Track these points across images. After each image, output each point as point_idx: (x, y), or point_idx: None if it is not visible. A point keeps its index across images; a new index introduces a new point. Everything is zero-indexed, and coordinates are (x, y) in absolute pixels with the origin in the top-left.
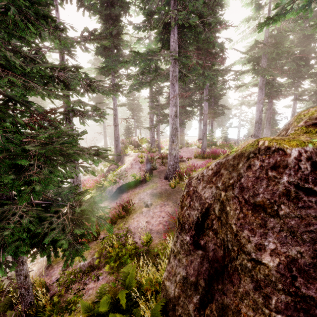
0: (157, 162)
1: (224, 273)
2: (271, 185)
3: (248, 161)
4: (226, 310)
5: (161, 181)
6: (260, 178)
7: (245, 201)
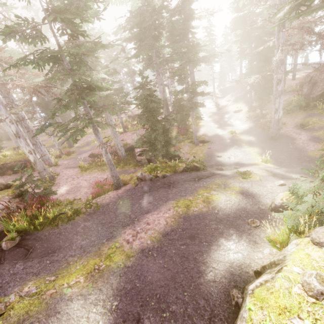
0: None
1: (315, 84)
2: (323, 69)
3: (320, 67)
4: (315, 87)
5: None
6: (322, 68)
7: (319, 72)
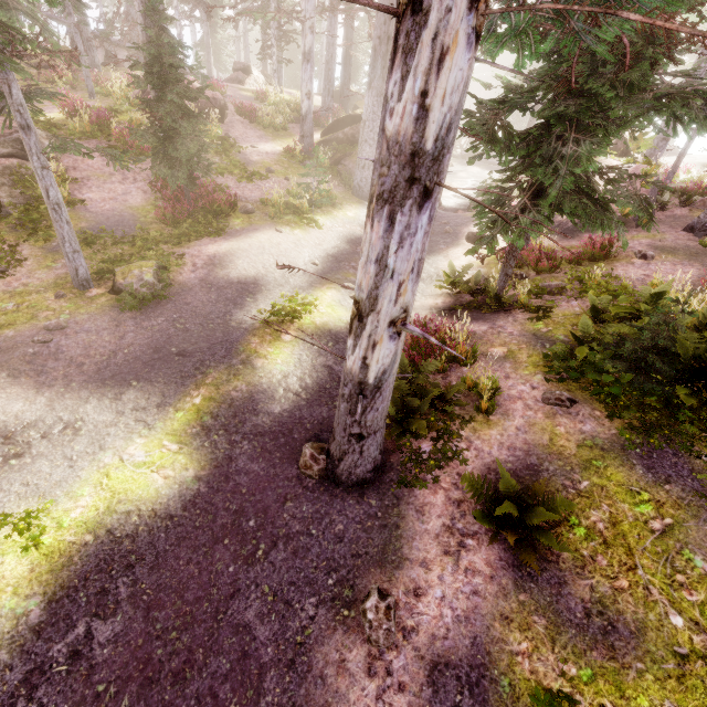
0: (675, 195)
1: None
2: None
3: None
4: None
5: (674, 232)
6: None
7: None
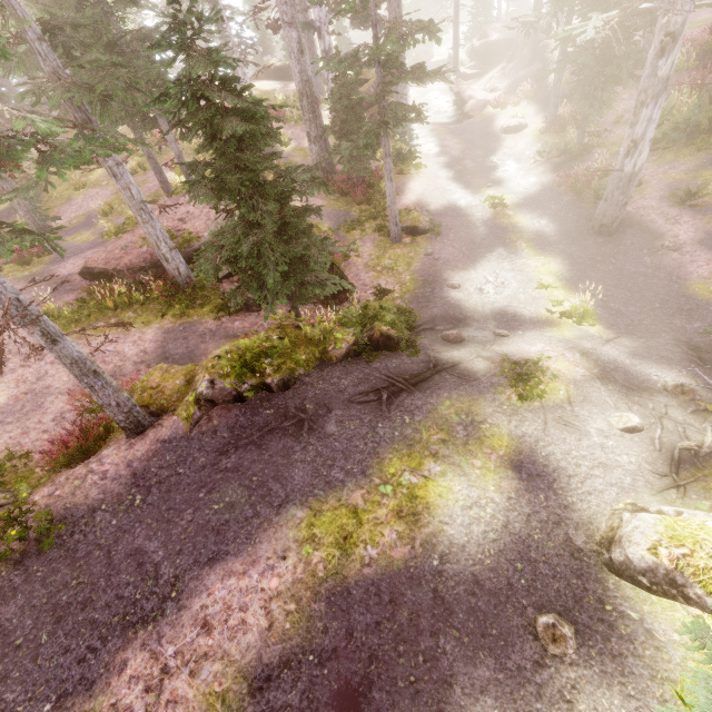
0: None
1: None
2: None
3: None
4: None
5: None
6: None
7: None
